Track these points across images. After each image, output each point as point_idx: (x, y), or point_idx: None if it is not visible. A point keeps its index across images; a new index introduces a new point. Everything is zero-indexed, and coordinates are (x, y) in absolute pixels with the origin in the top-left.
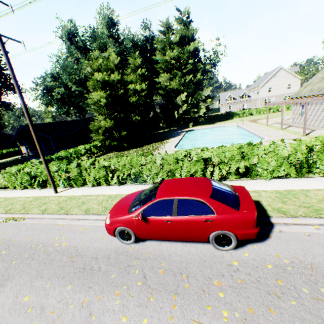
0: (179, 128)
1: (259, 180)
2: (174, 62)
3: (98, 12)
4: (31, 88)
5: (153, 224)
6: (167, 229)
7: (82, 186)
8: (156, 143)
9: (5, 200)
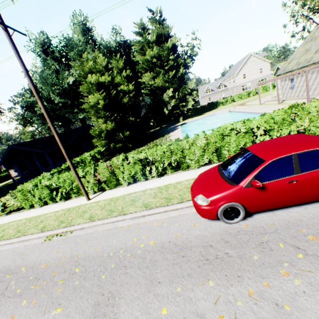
0: (170, 124)
1: None
2: (156, 60)
3: (72, 20)
4: (9, 108)
5: (272, 190)
6: (290, 191)
7: (115, 188)
8: (159, 139)
9: (29, 220)
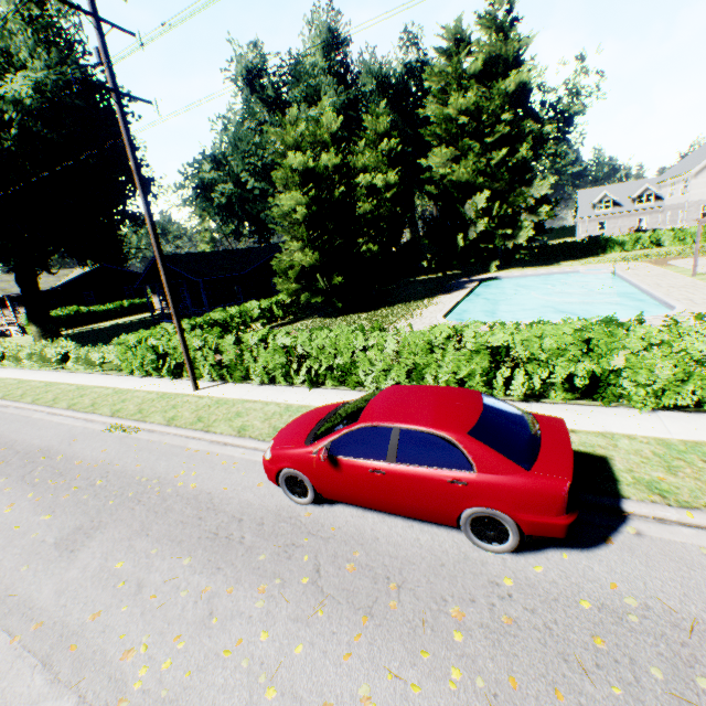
0: (467, 272)
1: (624, 410)
2: (467, 120)
3: (307, 22)
4: (175, 185)
5: (348, 473)
6: (374, 486)
7: (243, 382)
8: (406, 304)
9: (115, 393)
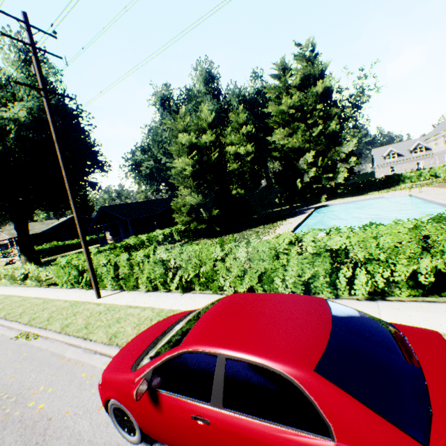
0: (306, 203)
1: None
2: (294, 111)
3: (194, 68)
4: (120, 165)
5: (169, 415)
6: (199, 438)
7: (135, 290)
8: (264, 226)
9: (42, 303)
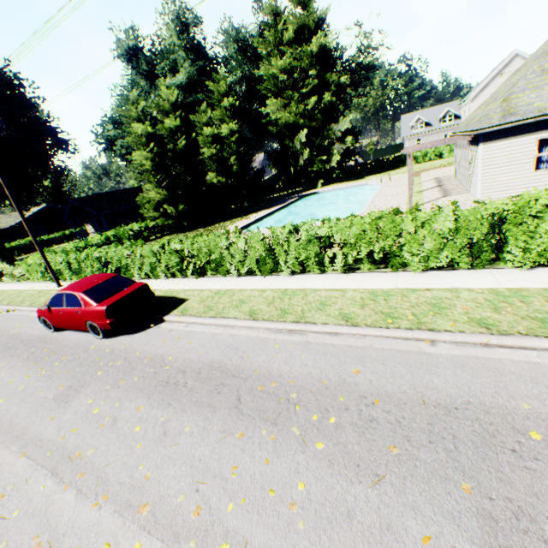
0: (306, 189)
1: (230, 277)
2: (286, 77)
3: (159, 13)
4: (90, 142)
5: (55, 314)
6: (63, 318)
7: None
8: (234, 219)
9: (18, 293)
